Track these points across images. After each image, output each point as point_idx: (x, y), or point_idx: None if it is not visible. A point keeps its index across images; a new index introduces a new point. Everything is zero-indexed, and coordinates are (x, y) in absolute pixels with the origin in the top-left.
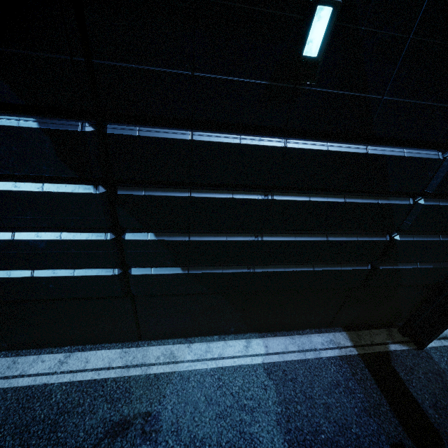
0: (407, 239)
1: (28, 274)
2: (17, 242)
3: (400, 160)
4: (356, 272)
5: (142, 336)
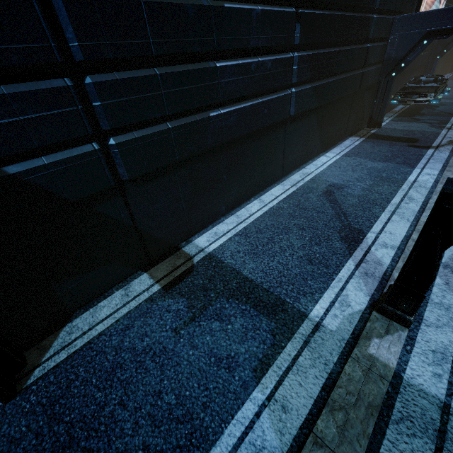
0: (371, 45)
1: (257, 100)
2: (260, 63)
3: None
4: (358, 76)
5: (284, 172)
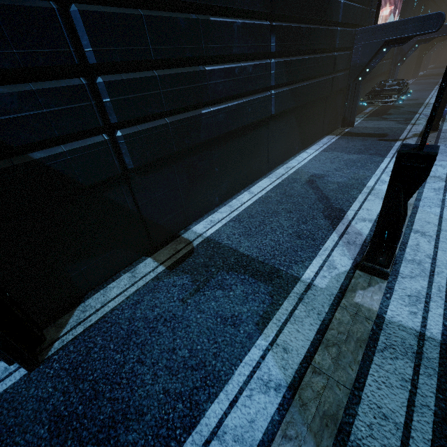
0: (338, 54)
1: (242, 100)
2: (243, 68)
3: (334, 2)
4: (329, 81)
5: (269, 166)
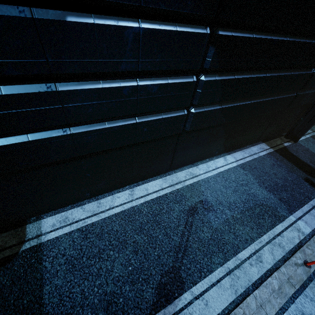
0: None
1: (133, 120)
2: (140, 87)
3: None
4: (289, 98)
5: (171, 167)
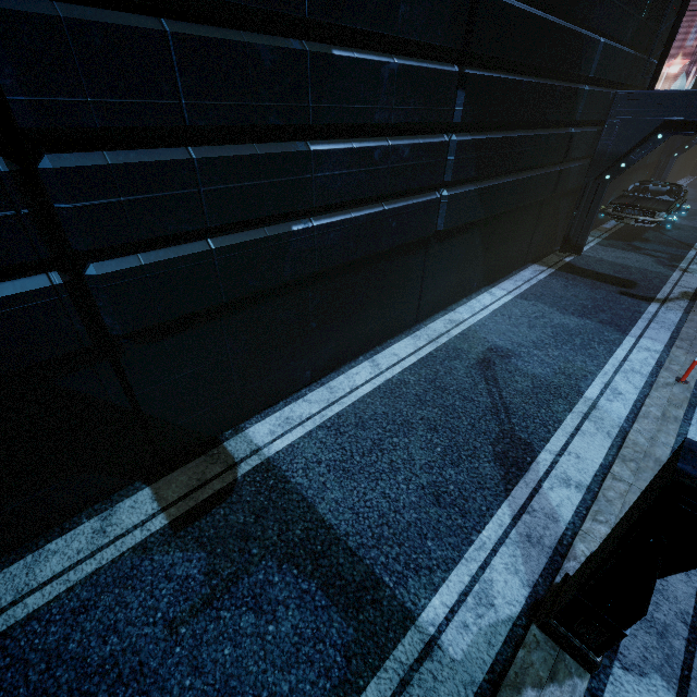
0: (577, 131)
1: (381, 207)
2: (391, 150)
3: (587, 41)
4: (553, 176)
5: (419, 315)
